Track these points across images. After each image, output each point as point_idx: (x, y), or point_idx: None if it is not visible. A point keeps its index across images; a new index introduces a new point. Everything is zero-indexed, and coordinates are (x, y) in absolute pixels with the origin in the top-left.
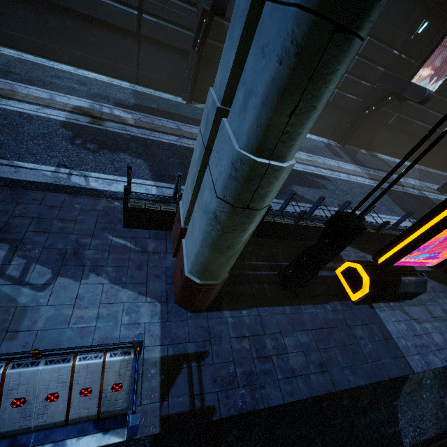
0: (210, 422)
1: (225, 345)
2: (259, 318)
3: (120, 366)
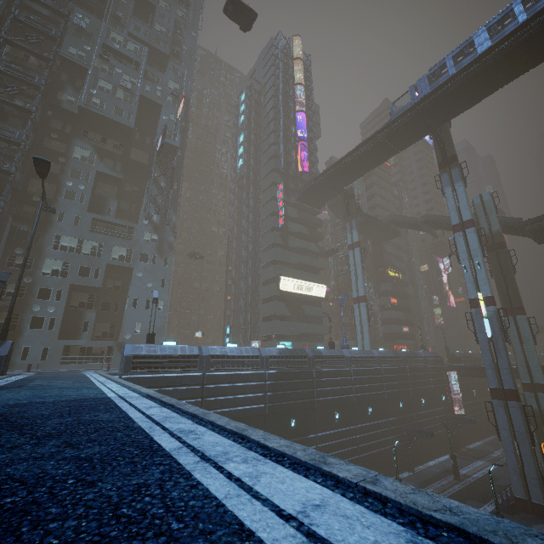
0: None
1: None
2: None
3: None
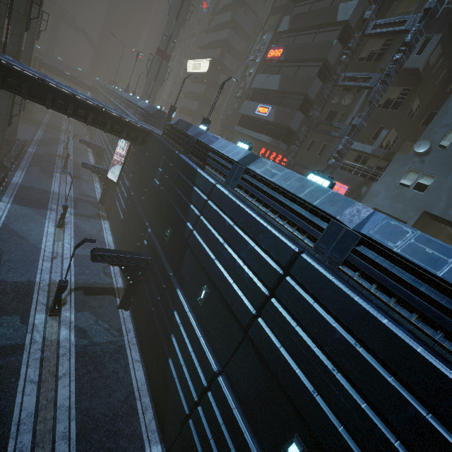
0: None
1: None
2: None
3: None
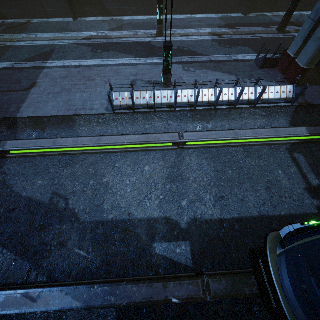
0: (310, 106)
1: (309, 93)
2: (319, 88)
3: (290, 87)
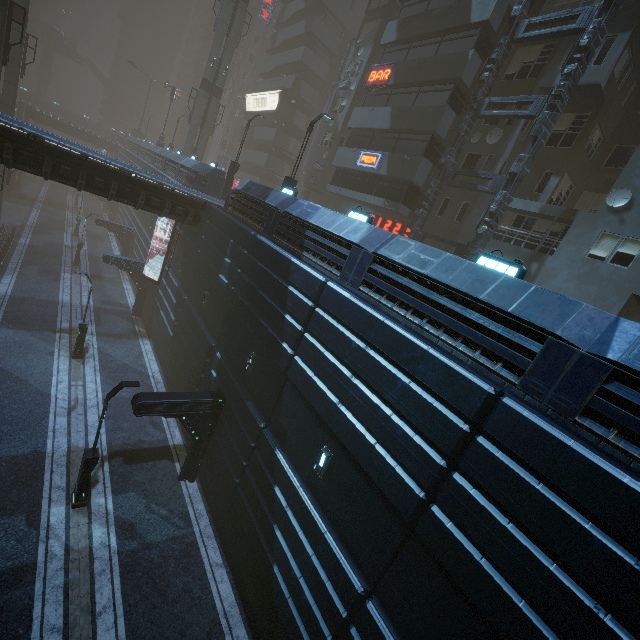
0: None
1: None
2: None
3: None
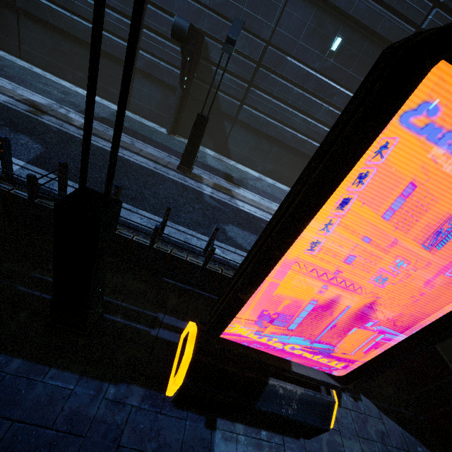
0: None
1: None
2: None
3: None
